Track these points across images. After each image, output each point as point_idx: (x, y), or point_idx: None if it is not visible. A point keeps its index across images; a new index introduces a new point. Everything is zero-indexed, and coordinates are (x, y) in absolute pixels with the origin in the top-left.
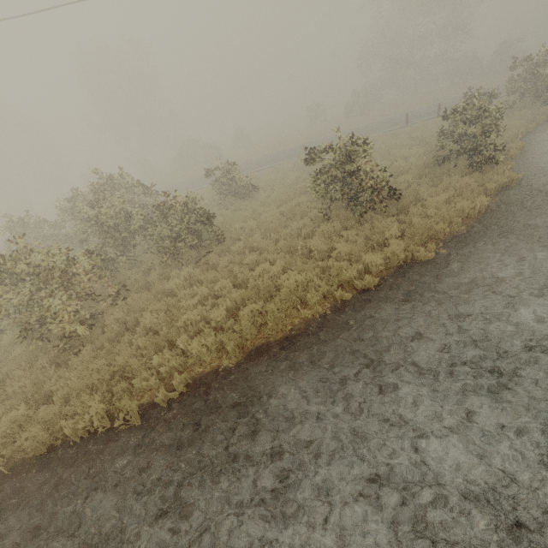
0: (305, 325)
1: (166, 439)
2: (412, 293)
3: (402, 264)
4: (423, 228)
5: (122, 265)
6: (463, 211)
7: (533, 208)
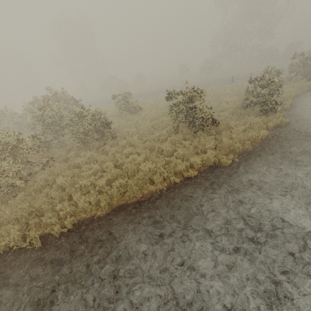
0: (150, 195)
1: (53, 258)
2: (214, 183)
3: (212, 164)
4: (227, 145)
5: (54, 145)
6: (252, 137)
7: (292, 140)
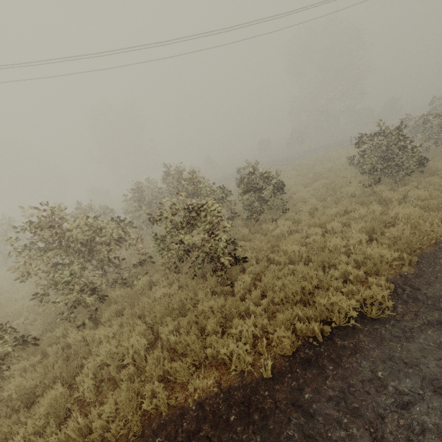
0: None
1: (422, 324)
2: None
3: None
4: None
5: None
6: None
7: None
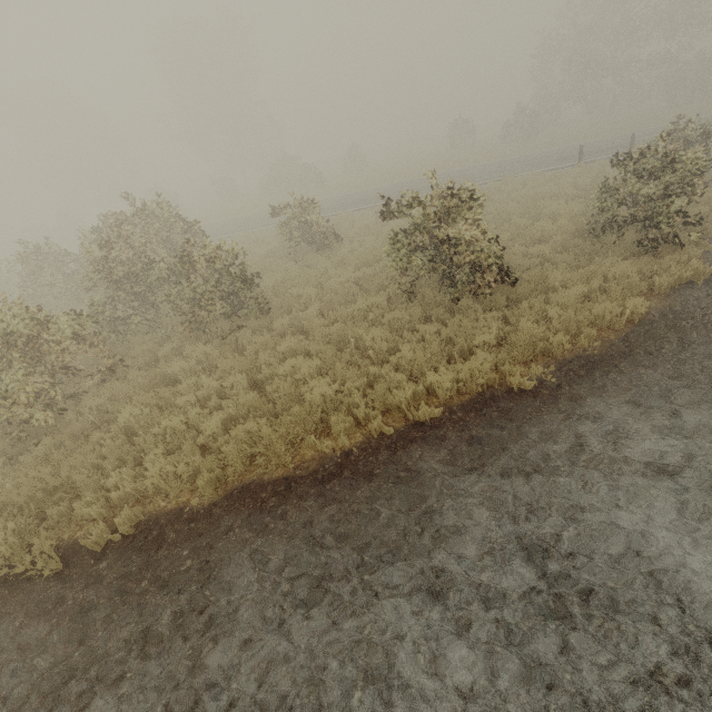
0: (317, 464)
1: (79, 603)
2: (481, 442)
3: (485, 389)
4: (528, 339)
5: (136, 327)
6: (605, 316)
7: None
